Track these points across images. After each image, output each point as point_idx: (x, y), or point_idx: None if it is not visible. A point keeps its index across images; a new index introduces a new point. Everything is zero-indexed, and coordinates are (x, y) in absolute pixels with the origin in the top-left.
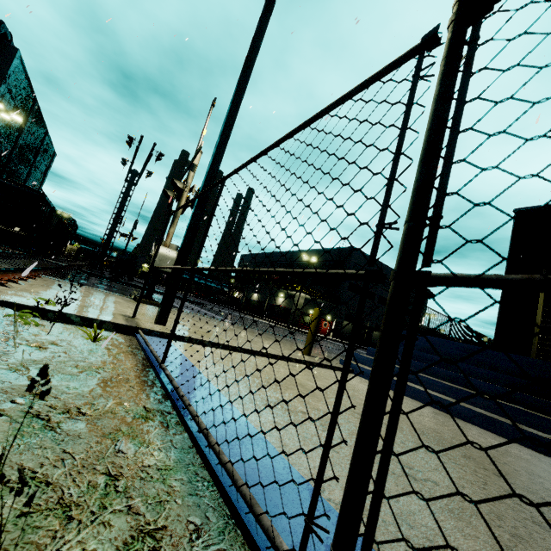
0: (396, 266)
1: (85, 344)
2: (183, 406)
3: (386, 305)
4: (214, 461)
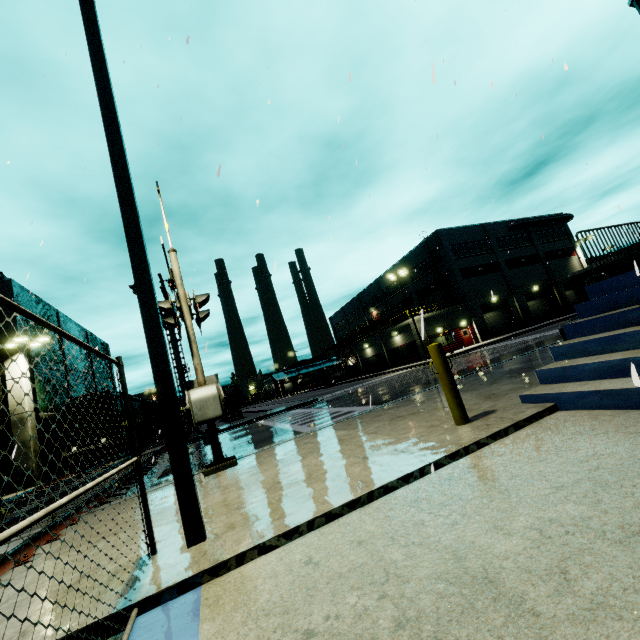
0: None
1: None
2: None
3: None
4: None
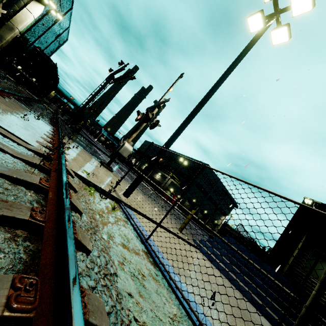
0: (308, 304)
1: (111, 213)
2: (167, 276)
3: (300, 315)
4: (193, 317)
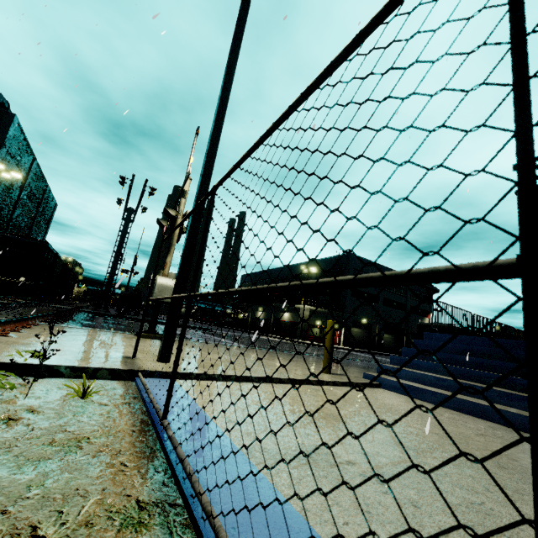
0: None
1: (71, 404)
2: (192, 490)
3: None
4: None
